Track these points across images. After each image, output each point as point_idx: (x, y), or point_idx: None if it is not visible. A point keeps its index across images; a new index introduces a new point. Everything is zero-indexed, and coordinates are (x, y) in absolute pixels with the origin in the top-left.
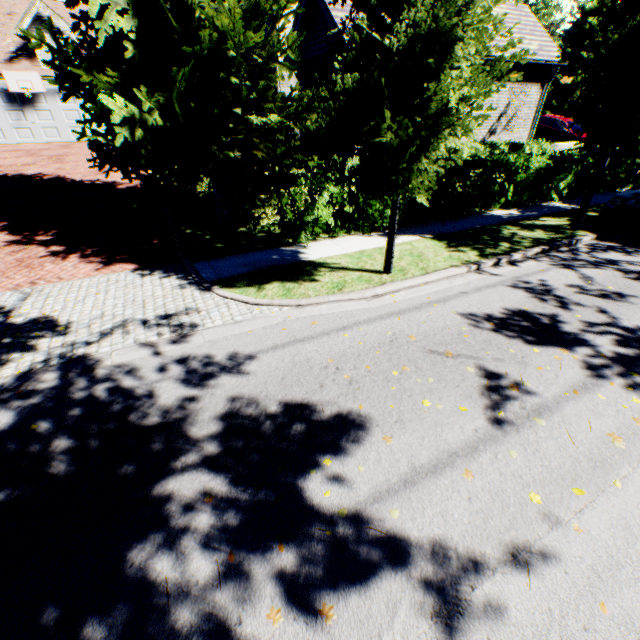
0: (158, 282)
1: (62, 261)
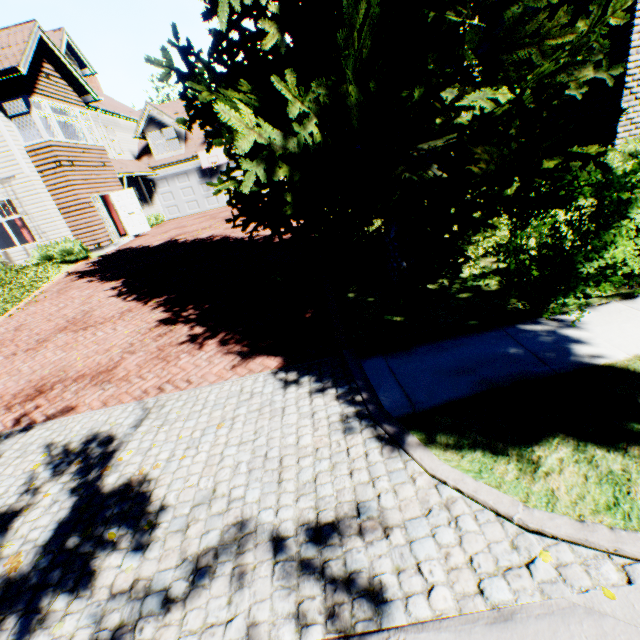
0: (306, 405)
1: (198, 350)
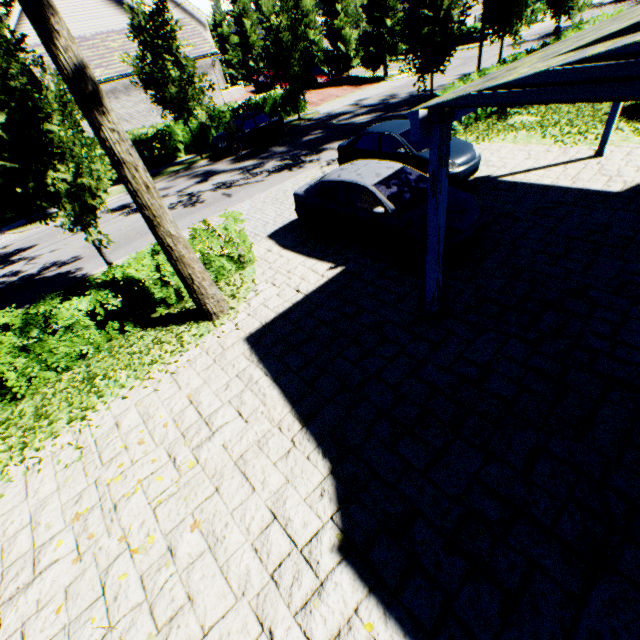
0: None
1: None
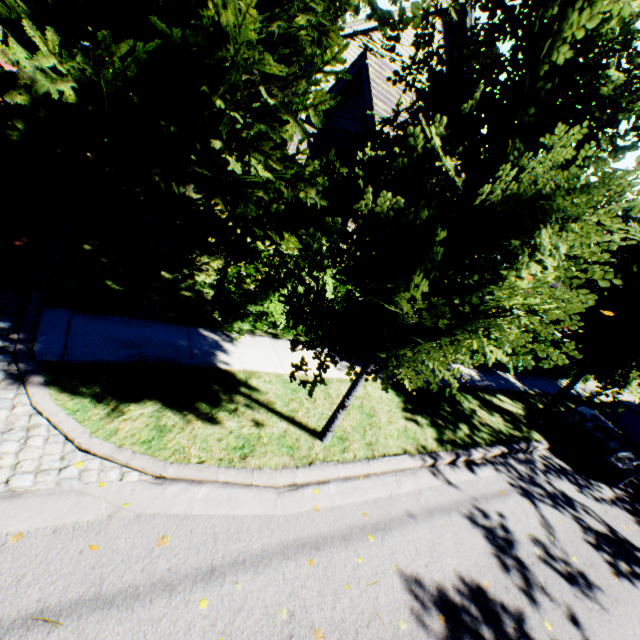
0: None
1: None
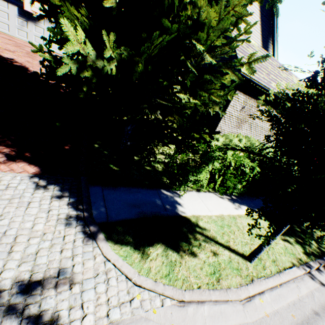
0: (47, 204)
1: None
